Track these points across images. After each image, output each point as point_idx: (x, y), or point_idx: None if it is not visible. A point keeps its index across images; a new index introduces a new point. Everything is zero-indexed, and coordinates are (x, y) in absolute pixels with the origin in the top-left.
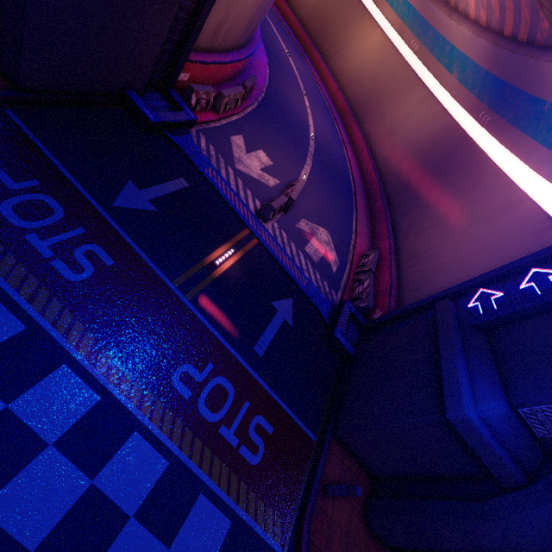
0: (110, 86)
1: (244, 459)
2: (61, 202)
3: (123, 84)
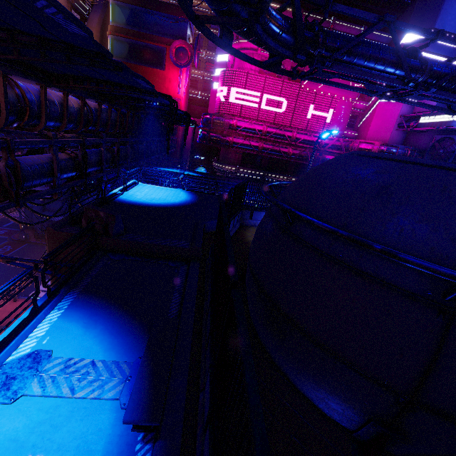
0: None
1: None
2: None
3: None
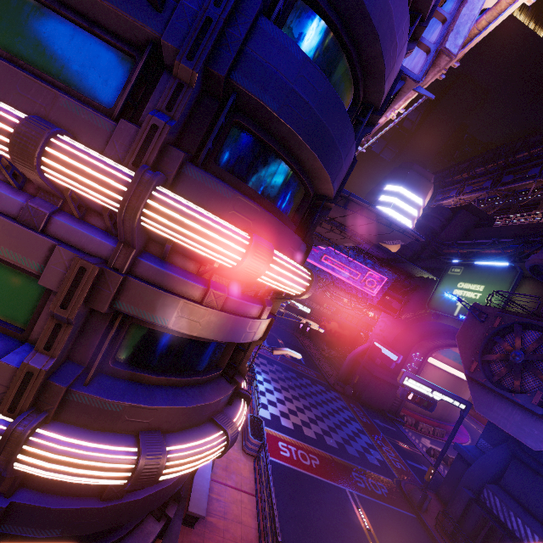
0: (379, 406)
1: (392, 462)
2: (363, 413)
3: (382, 407)
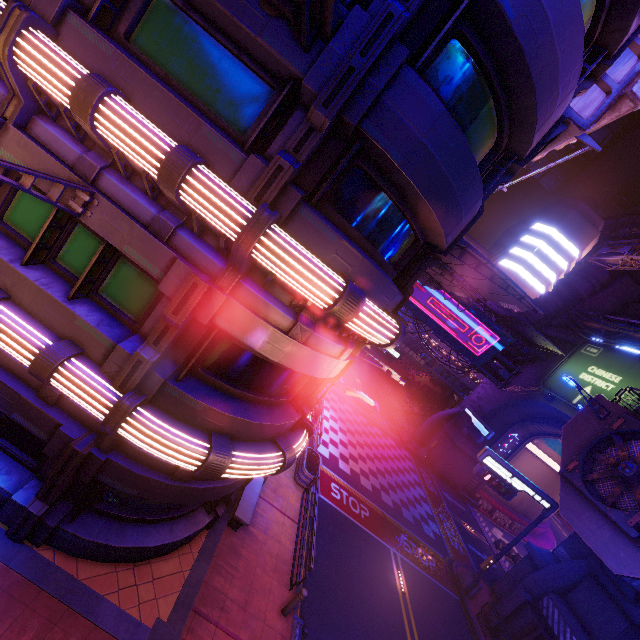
0: (452, 480)
1: (450, 540)
2: (431, 481)
3: (456, 482)
